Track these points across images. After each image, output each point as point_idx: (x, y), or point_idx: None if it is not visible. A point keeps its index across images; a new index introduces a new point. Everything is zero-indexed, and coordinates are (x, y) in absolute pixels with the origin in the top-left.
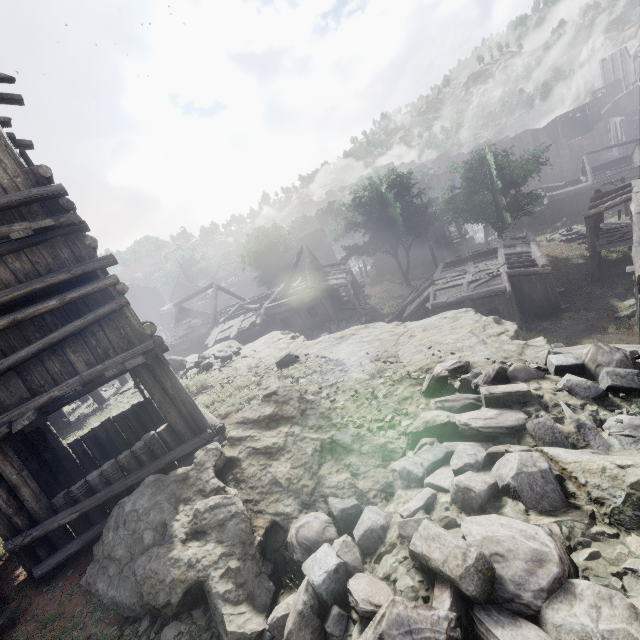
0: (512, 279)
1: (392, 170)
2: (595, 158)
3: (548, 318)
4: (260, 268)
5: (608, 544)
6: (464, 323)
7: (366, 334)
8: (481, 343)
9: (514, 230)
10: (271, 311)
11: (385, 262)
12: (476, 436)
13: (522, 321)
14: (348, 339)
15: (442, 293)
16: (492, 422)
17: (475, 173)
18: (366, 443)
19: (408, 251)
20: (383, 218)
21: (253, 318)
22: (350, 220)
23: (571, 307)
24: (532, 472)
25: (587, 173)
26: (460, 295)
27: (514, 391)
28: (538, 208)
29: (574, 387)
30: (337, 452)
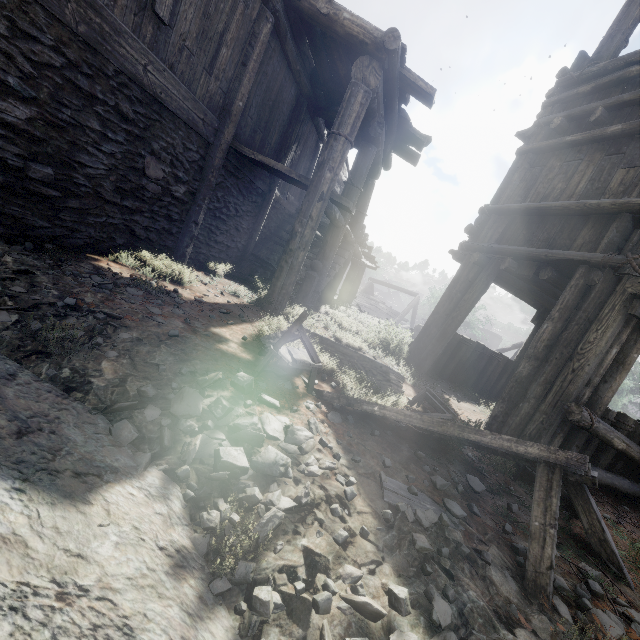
0: None
1: None
2: None
3: None
4: None
5: None
6: None
7: None
8: None
9: None
10: None
11: None
12: None
13: None
14: None
15: None
16: None
17: None
18: None
19: None
20: None
21: None
22: None
23: None
24: None
25: None
26: None
27: None
28: None
29: None
30: None
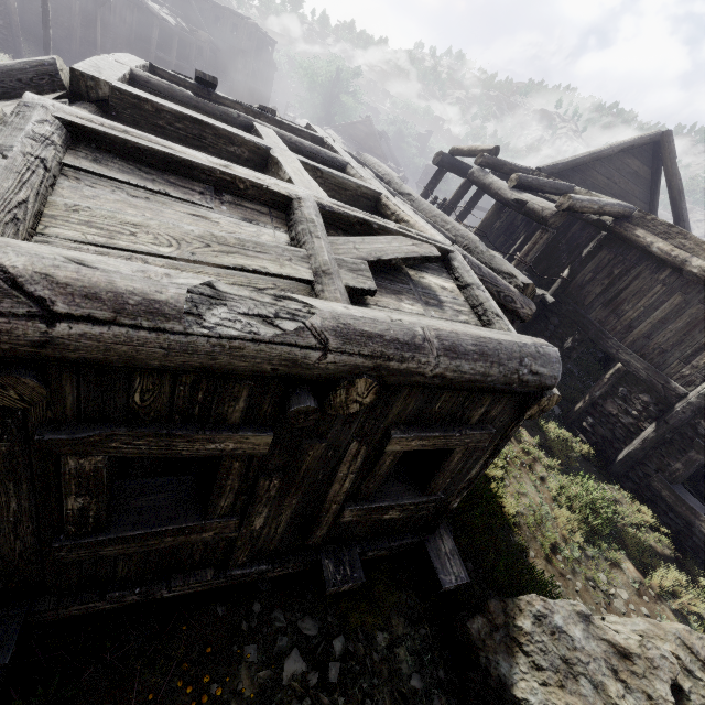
0: None
1: None
2: None
3: None
4: None
5: None
6: None
7: None
8: None
9: None
10: None
11: None
12: None
13: None
14: None
15: None
16: None
17: None
18: None
19: None
20: None
21: None
22: None
23: None
24: None
25: None
26: None
27: None
28: None
29: None
30: None
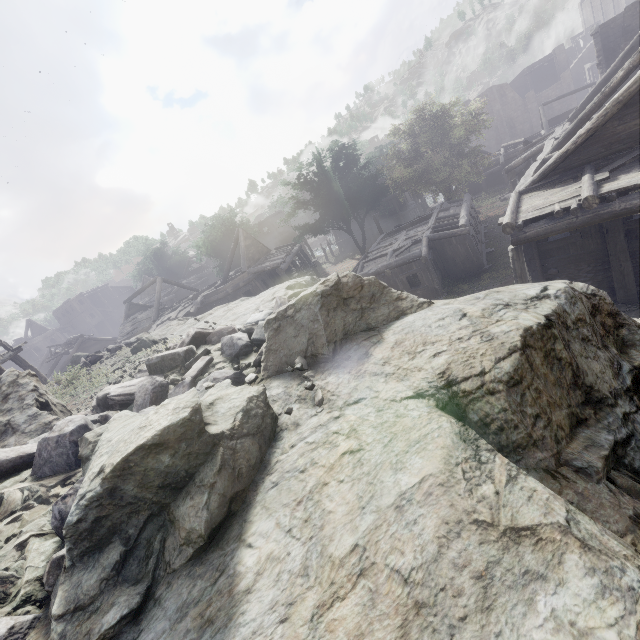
0: (434, 243)
1: (334, 142)
2: (564, 109)
3: (470, 280)
4: (217, 257)
5: (46, 506)
6: (270, 291)
7: (216, 312)
8: (255, 310)
9: (475, 193)
10: (209, 299)
11: (346, 239)
12: (116, 405)
13: (444, 285)
14: (203, 319)
15: (369, 265)
16: (128, 389)
17: (413, 137)
18: (36, 422)
19: (361, 225)
20: (331, 194)
21: (189, 308)
22: (297, 199)
23: (495, 266)
24: (50, 437)
25: (543, 125)
26: (380, 265)
27: (167, 355)
28: (494, 168)
29: (223, 346)
30: (6, 434)
